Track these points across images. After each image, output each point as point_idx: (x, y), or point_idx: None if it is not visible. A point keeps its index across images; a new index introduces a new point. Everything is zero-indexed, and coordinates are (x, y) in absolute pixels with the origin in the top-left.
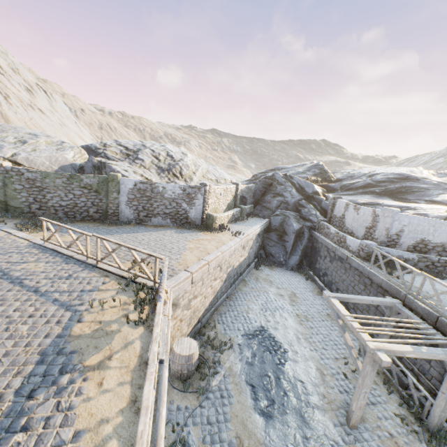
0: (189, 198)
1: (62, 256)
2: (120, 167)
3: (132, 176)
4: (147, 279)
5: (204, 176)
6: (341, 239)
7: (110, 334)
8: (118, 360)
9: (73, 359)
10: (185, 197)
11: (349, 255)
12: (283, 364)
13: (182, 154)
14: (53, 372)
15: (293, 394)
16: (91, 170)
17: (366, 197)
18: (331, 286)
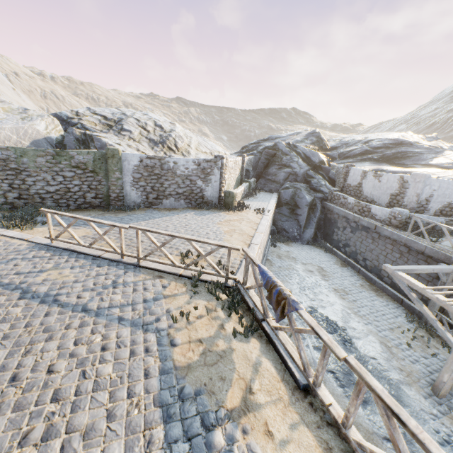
0: (204, 174)
1: (86, 257)
2: (111, 141)
3: (128, 150)
4: (215, 276)
5: (197, 149)
6: (364, 209)
7: (224, 357)
8: (263, 392)
9: (207, 403)
10: (200, 173)
11: (378, 225)
12: (348, 344)
13: (170, 124)
14: (196, 430)
15: (374, 374)
16: (74, 145)
17: (366, 164)
18: (356, 256)
